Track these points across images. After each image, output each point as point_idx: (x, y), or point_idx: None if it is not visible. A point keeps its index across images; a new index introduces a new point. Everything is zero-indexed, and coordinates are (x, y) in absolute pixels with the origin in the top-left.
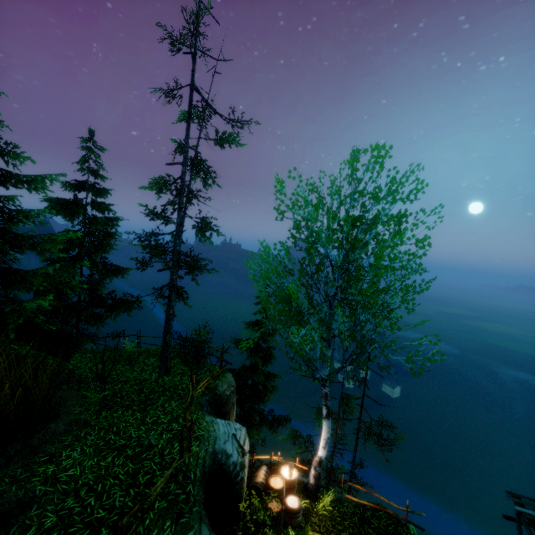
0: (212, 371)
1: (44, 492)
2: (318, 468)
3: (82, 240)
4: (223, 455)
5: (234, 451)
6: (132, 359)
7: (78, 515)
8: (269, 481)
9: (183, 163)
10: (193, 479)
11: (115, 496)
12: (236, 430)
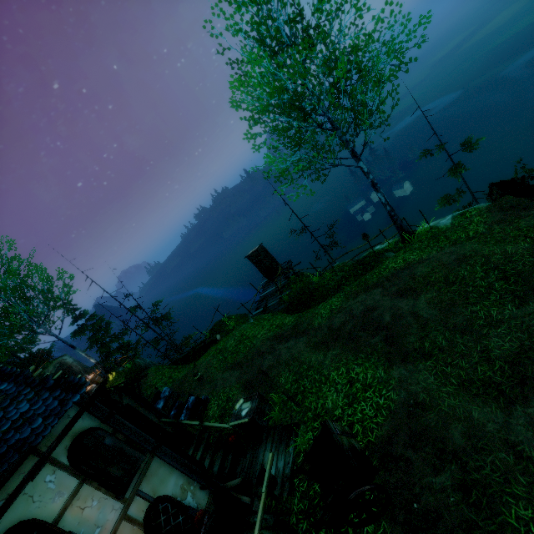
0: None
1: None
2: (99, 366)
3: None
4: None
5: None
6: None
7: None
8: None
9: None
10: None
11: None
12: None
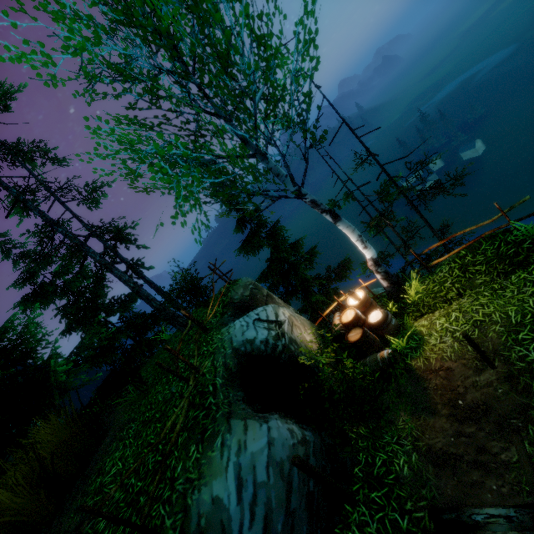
0: (213, 291)
1: (94, 504)
2: (379, 270)
3: (78, 305)
4: (246, 345)
5: (260, 332)
6: (168, 343)
7: (123, 501)
8: (341, 321)
9: None
10: (212, 390)
11: (149, 462)
12: (258, 314)
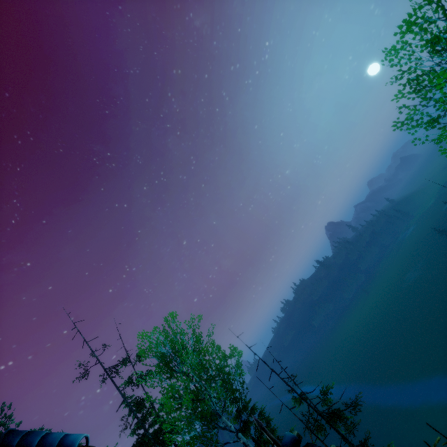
0: None
1: None
2: None
3: None
4: None
5: None
6: None
7: None
8: None
9: (124, 399)
10: None
11: None
12: None
